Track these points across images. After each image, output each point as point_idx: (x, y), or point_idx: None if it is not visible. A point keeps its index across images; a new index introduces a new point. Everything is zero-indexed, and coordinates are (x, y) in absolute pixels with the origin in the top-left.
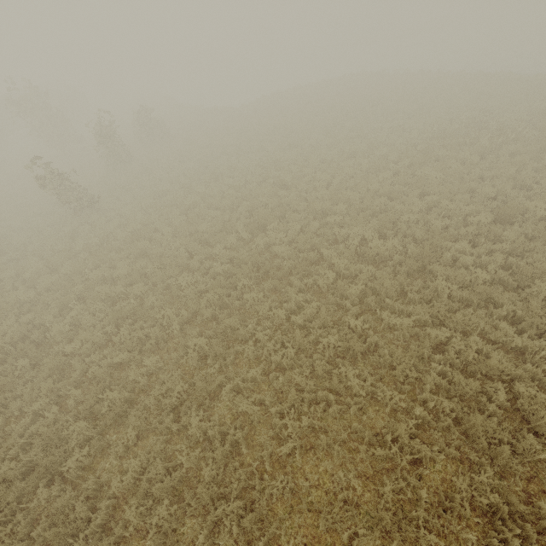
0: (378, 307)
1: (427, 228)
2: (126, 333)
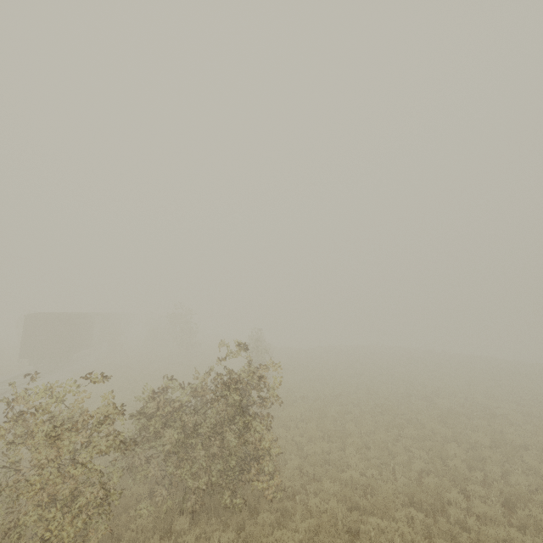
0: None
1: None
2: (409, 435)
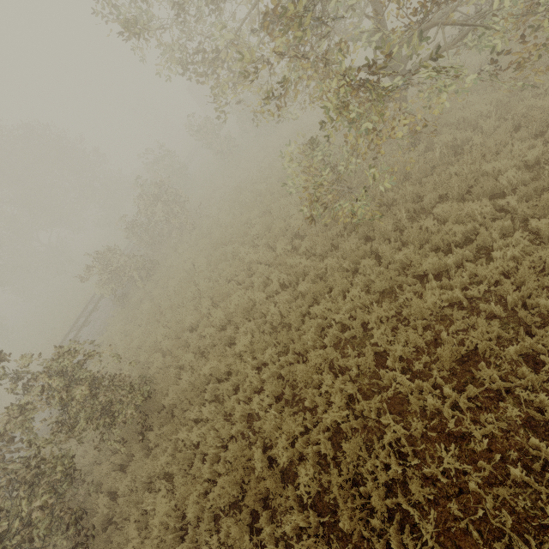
0: None
1: None
2: None
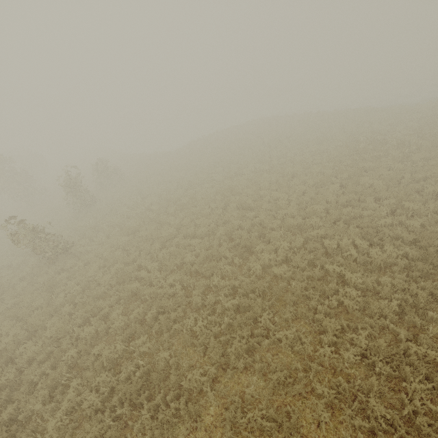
0: (425, 323)
1: (413, 229)
2: (147, 414)
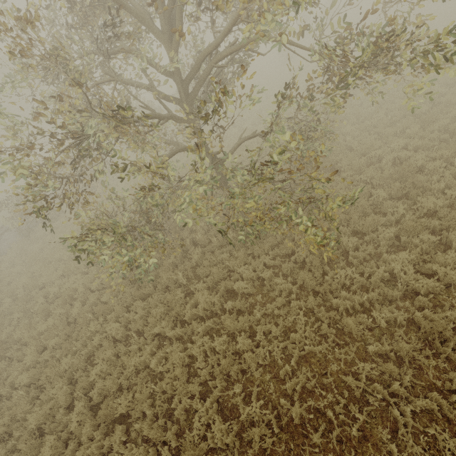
0: None
1: None
2: None
